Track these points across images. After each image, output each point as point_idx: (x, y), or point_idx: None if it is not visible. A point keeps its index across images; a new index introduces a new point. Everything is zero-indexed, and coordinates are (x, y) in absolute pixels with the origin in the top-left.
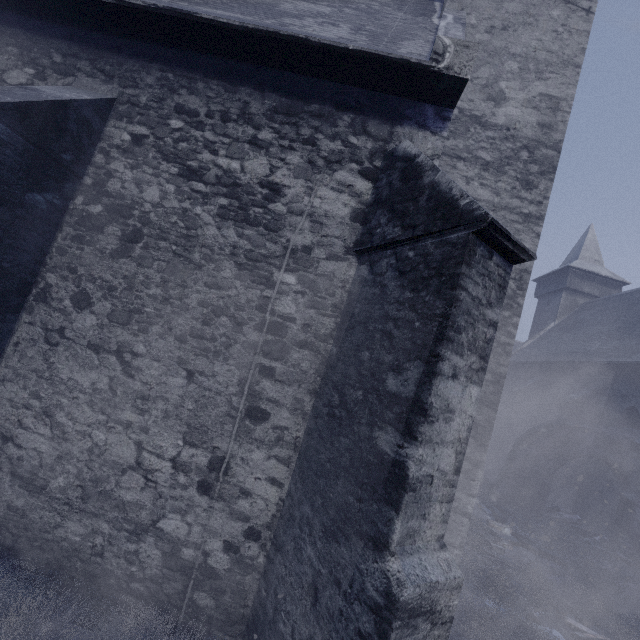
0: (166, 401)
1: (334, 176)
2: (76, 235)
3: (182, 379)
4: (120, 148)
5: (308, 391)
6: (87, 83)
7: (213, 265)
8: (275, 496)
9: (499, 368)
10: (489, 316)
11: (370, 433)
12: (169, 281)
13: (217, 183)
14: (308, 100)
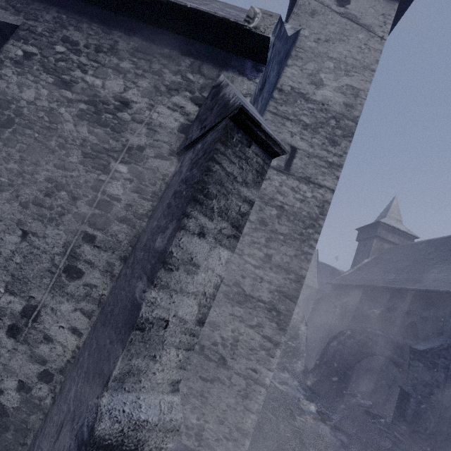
0: None
1: (171, 99)
2: None
3: (17, 237)
4: (13, 60)
5: (119, 257)
6: (0, 13)
7: (64, 151)
8: (73, 344)
9: (301, 271)
10: (244, 193)
11: (135, 284)
12: (26, 159)
13: (81, 93)
14: (162, 46)
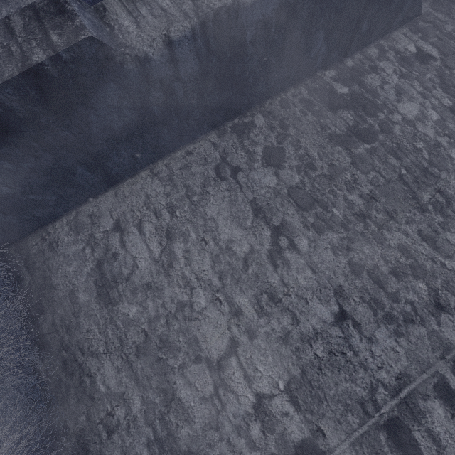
0: (295, 322)
1: None
2: (307, 99)
3: (329, 312)
4: (399, 54)
5: None
6: None
7: (441, 218)
8: None
9: None
10: None
11: None
12: (377, 200)
13: None
14: None
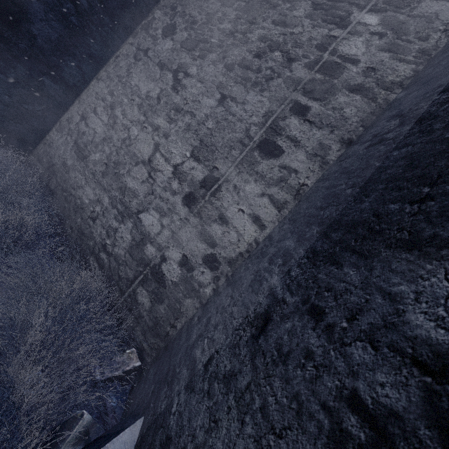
0: (193, 116)
1: None
2: None
3: (214, 101)
4: None
5: (340, 139)
6: None
7: (288, 5)
8: (251, 235)
9: None
10: None
11: None
12: (241, 18)
13: None
14: None
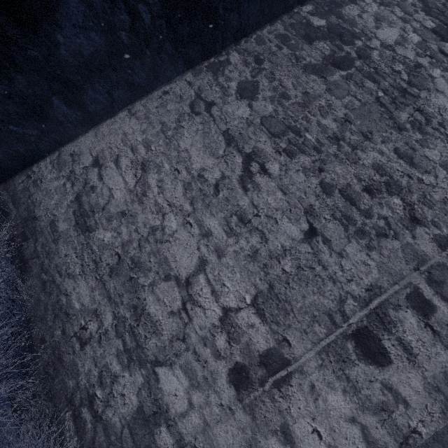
0: (264, 240)
1: None
2: (283, 34)
3: (298, 230)
4: None
5: None
6: None
7: (419, 136)
8: None
9: None
10: None
11: None
12: (352, 122)
13: None
14: None
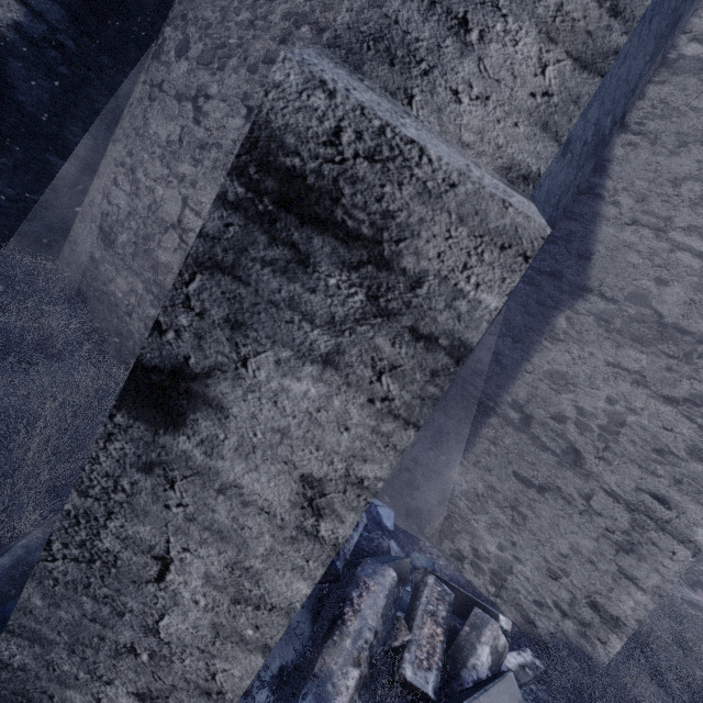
0: (219, 149)
1: None
2: None
3: (241, 120)
4: None
5: None
6: None
7: None
8: None
9: None
10: None
11: None
12: None
13: None
14: None
